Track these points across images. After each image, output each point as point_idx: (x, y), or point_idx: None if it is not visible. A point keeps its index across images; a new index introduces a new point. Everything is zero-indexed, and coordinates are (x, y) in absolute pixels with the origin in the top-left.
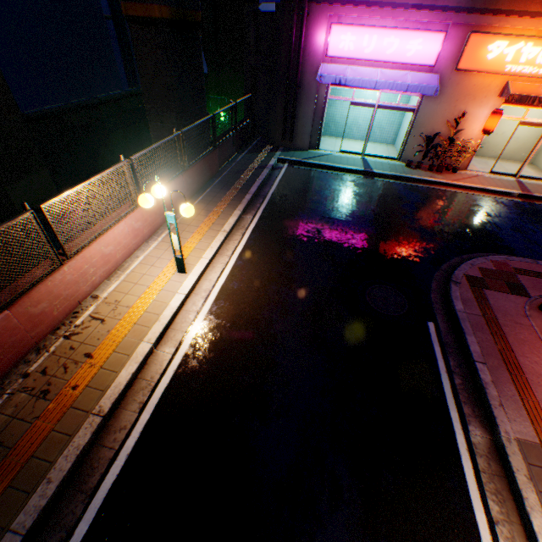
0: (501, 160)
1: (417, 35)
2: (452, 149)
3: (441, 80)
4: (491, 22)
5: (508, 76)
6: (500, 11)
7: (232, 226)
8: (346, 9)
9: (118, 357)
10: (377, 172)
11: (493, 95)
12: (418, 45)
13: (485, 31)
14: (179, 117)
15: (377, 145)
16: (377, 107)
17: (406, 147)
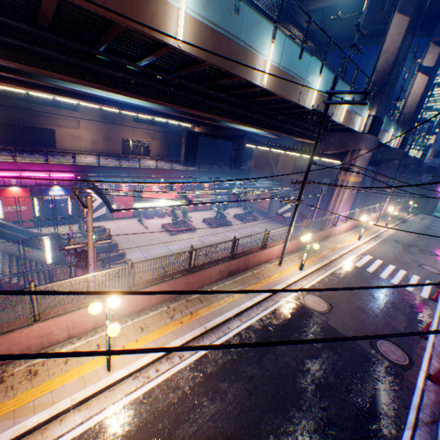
0: None
1: None
2: None
3: None
4: None
5: None
6: None
7: (412, 215)
8: None
9: (403, 217)
10: None
11: None
12: None
13: None
14: (396, 197)
15: None
16: None
17: None
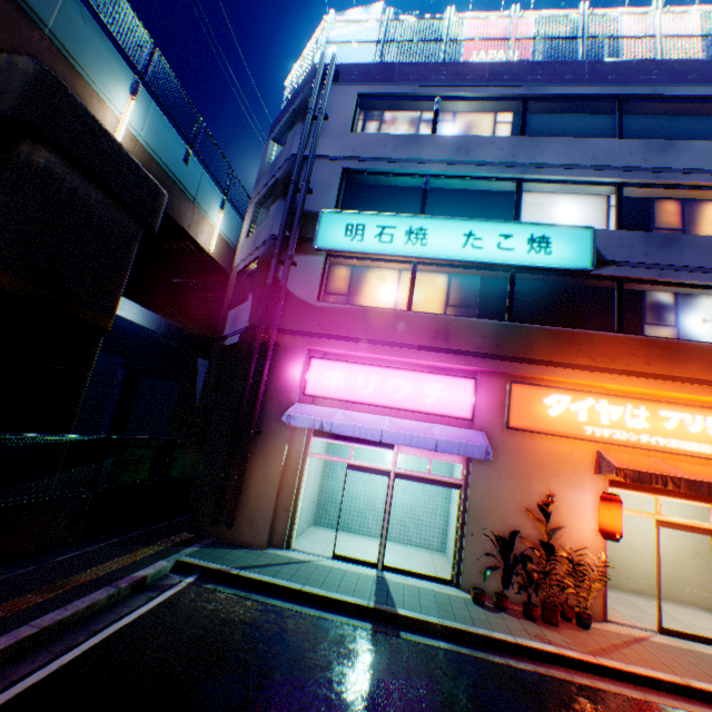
0: (655, 596)
1: (436, 378)
2: (558, 565)
3: (491, 440)
4: (533, 370)
5: (595, 441)
6: (540, 360)
7: None
8: (331, 342)
9: None
10: (406, 612)
11: (585, 468)
12: (440, 389)
13: (530, 382)
14: None
15: (413, 548)
16: (394, 474)
17: (465, 555)
